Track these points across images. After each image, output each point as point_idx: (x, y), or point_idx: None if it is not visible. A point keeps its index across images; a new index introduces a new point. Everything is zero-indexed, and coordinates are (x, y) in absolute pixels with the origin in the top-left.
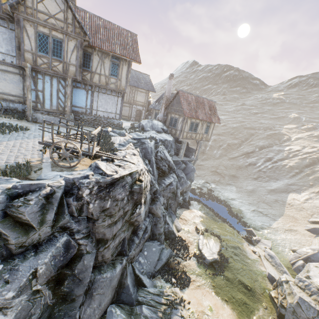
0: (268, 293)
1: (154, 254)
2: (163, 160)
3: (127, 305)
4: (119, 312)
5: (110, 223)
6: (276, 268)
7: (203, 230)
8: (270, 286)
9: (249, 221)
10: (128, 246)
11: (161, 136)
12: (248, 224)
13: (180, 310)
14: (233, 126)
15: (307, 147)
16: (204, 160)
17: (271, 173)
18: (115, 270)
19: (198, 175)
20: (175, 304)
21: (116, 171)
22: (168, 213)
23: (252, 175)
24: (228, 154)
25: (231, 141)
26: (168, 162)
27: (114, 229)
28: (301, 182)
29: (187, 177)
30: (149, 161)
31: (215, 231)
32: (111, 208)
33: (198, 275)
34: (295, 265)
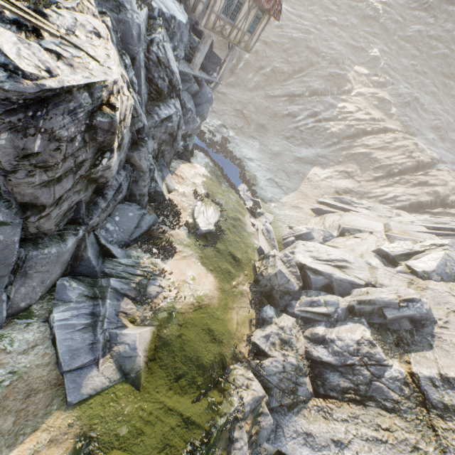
0: (253, 264)
1: (131, 221)
2: (161, 65)
3: (88, 277)
4: (76, 285)
5: (46, 180)
6: (269, 242)
7: (203, 195)
8: (257, 257)
9: (261, 191)
10: (87, 212)
11: (163, 2)
12: (258, 194)
13: (159, 281)
14: (292, 36)
15: (361, 112)
16: (230, 87)
17: (308, 135)
18: (65, 244)
19: (215, 110)
20: (153, 275)
21: (50, 69)
22: (158, 165)
23: (286, 132)
24: (268, 87)
25: (279, 65)
26: (170, 74)
27: (58, 190)
28: (332, 156)
29: (198, 111)
30: (132, 59)
31: (218, 198)
32: (46, 153)
33: (187, 246)
34: (286, 240)
